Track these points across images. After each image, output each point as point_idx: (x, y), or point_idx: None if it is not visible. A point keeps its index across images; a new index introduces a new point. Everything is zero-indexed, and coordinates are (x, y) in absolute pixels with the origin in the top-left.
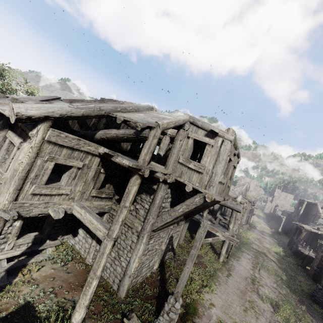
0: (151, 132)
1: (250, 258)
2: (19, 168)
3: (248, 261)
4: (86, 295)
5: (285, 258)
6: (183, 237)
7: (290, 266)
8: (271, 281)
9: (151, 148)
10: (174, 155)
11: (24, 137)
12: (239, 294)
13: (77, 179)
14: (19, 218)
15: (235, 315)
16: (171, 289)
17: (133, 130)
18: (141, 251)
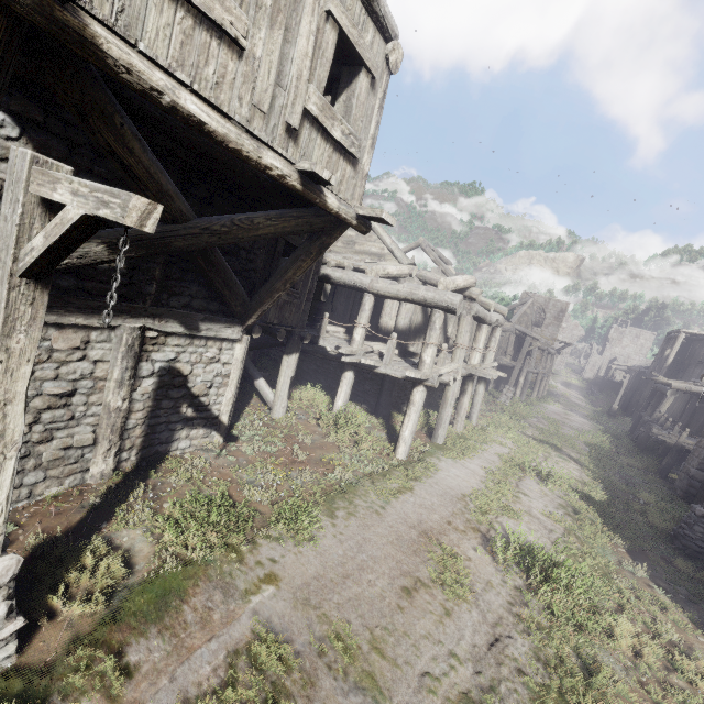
0: None
1: (504, 453)
2: None
3: (493, 459)
4: None
5: (614, 457)
6: (284, 399)
7: (624, 472)
8: (550, 503)
9: None
10: None
11: None
12: (411, 540)
13: None
14: None
15: (349, 609)
16: (122, 533)
17: None
18: None
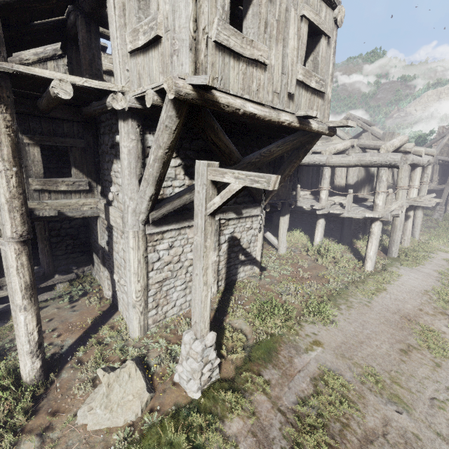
0: None
1: None
2: None
3: (442, 264)
4: (18, 337)
5: None
6: (284, 242)
7: None
8: None
9: None
10: (115, 43)
11: None
12: (396, 321)
13: None
14: None
15: (370, 361)
16: (234, 321)
17: None
18: (134, 263)
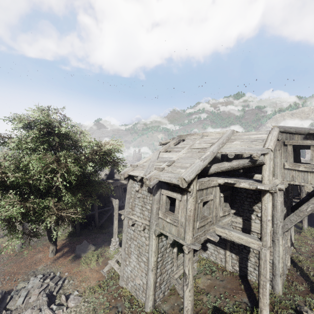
0: (265, 157)
1: None
2: (191, 214)
3: None
4: (265, 296)
5: None
6: None
7: None
8: None
9: (271, 169)
10: (278, 164)
11: (180, 191)
12: None
13: (212, 208)
14: (175, 246)
15: None
16: None
17: (247, 159)
18: (281, 252)
